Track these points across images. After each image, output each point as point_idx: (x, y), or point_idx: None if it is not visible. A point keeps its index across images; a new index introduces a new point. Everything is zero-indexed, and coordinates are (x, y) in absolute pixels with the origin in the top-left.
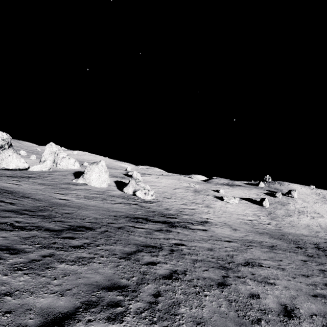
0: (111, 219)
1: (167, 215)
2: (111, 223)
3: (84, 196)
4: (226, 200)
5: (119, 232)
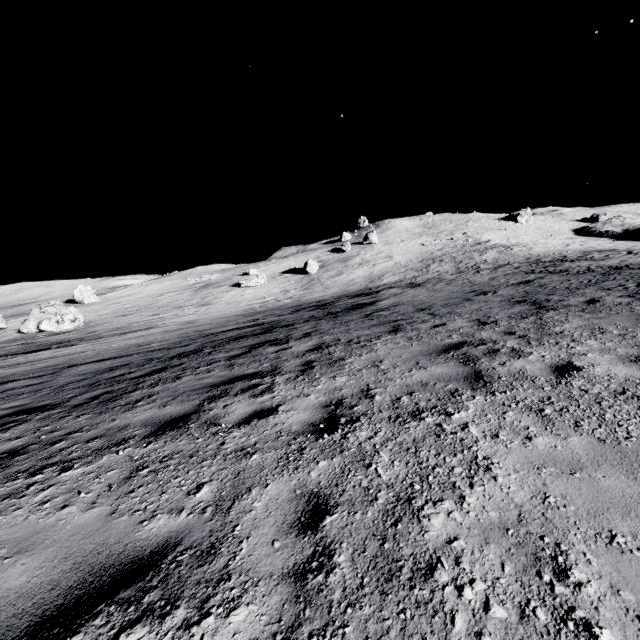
0: None
1: (67, 341)
2: None
3: None
4: (245, 284)
5: None
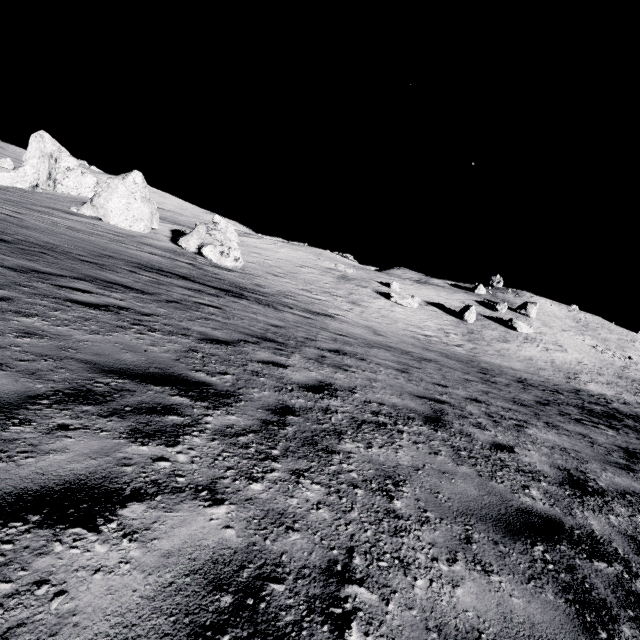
0: (88, 253)
1: (247, 289)
2: (78, 255)
3: (70, 227)
4: (396, 299)
5: (74, 262)
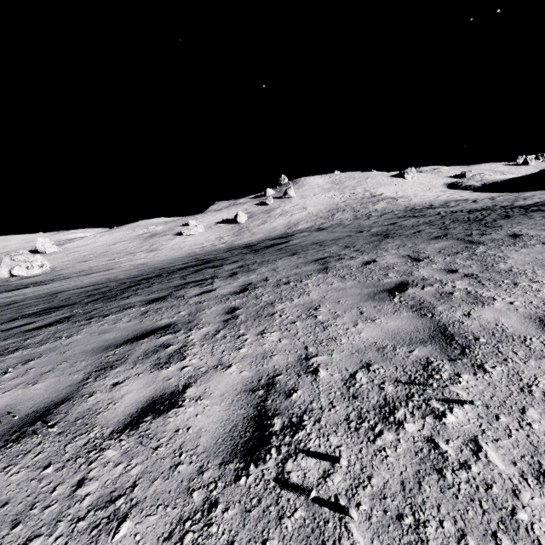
0: None
1: (40, 282)
2: None
3: None
4: (186, 233)
5: None
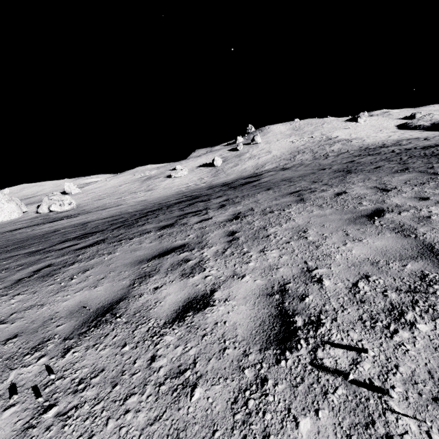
0: None
1: (70, 216)
2: None
3: None
4: (174, 176)
5: None
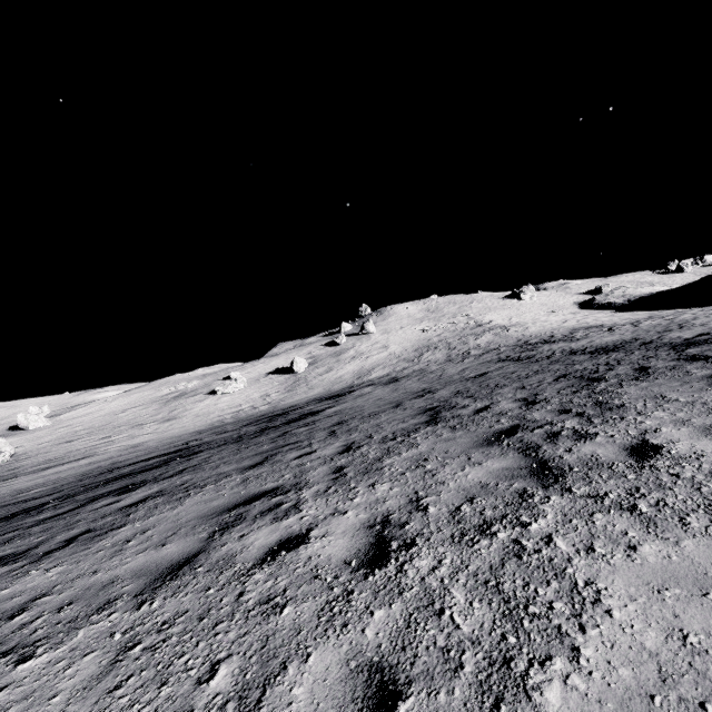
0: None
1: None
2: None
3: None
4: (222, 391)
5: None
